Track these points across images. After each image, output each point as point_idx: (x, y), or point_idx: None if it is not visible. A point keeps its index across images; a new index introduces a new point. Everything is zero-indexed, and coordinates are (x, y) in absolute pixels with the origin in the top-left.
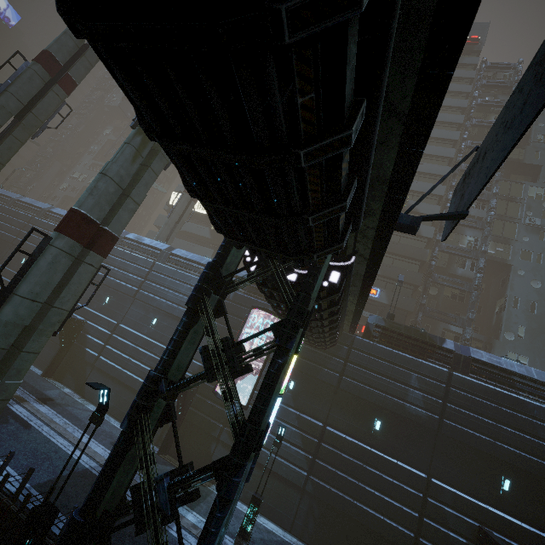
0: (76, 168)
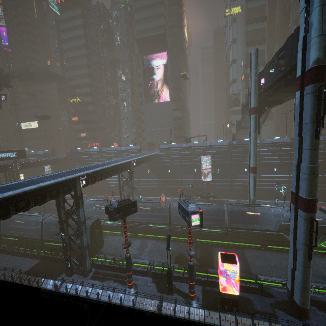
0: None
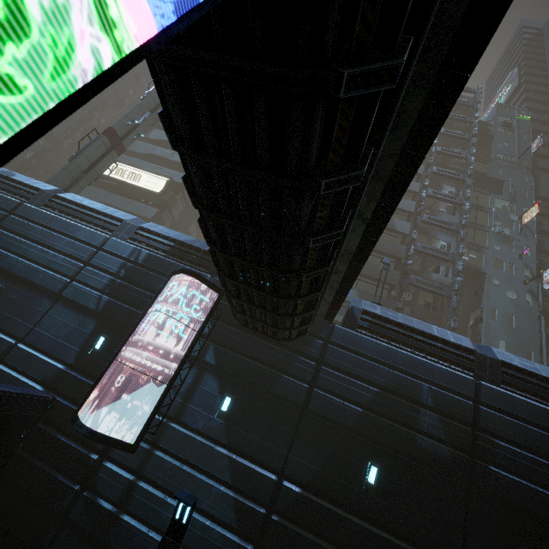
0: None
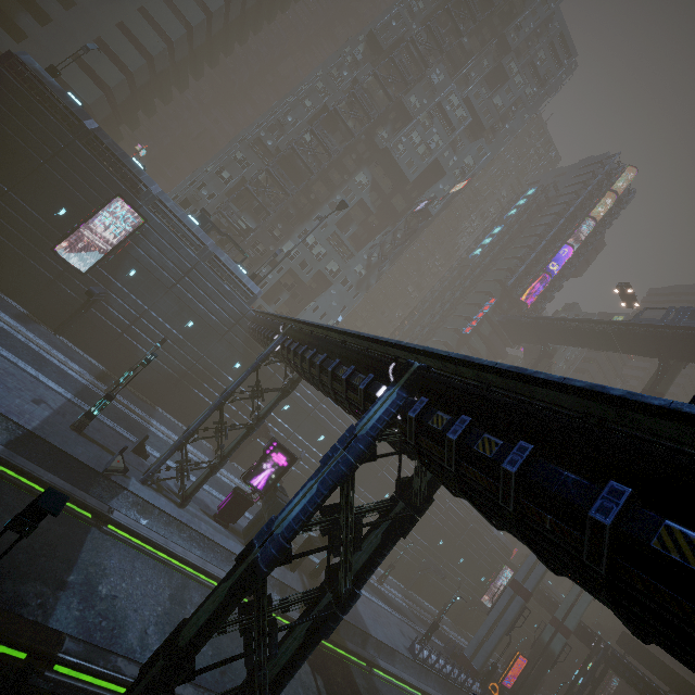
0: (310, 223)
